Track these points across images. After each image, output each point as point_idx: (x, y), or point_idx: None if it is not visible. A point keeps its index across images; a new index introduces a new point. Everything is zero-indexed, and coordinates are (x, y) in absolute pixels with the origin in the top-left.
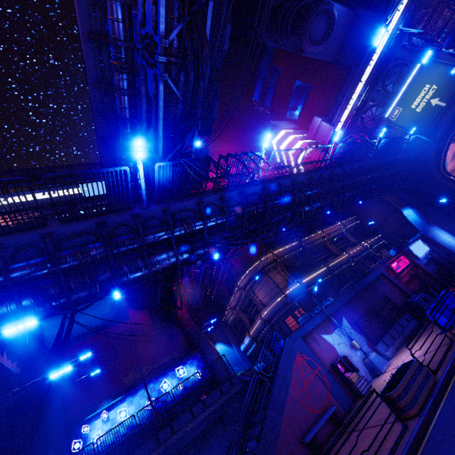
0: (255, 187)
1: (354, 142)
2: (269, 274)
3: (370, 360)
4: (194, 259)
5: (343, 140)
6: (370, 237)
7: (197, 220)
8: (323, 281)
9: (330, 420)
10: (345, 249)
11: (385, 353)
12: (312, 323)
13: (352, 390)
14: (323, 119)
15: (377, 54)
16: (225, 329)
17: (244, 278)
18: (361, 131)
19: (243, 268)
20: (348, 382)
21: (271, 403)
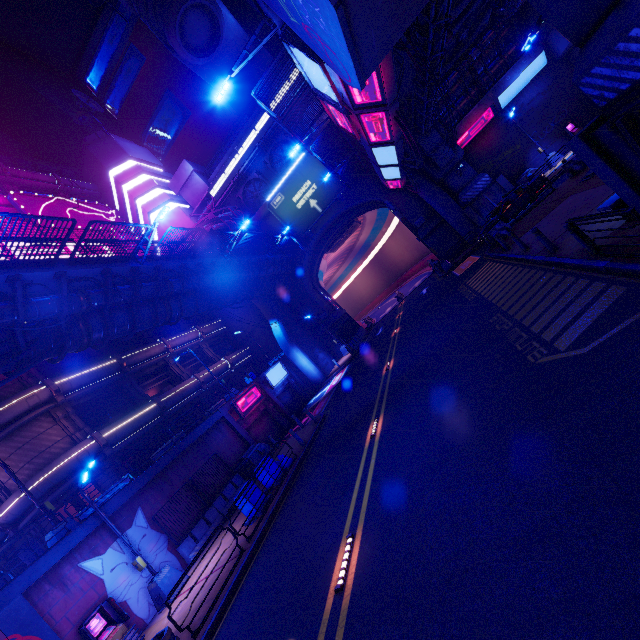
0: None
1: (197, 229)
2: (34, 426)
3: (157, 584)
4: None
5: (215, 211)
6: (236, 349)
7: None
8: (145, 429)
9: None
10: (198, 369)
11: (189, 556)
12: (64, 546)
13: None
14: (197, 169)
15: (267, 115)
16: None
17: None
18: (243, 207)
19: None
20: None
21: None
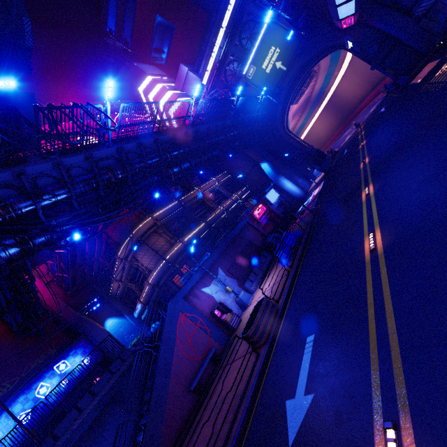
0: (107, 149)
1: (214, 99)
2: (151, 238)
3: (240, 298)
4: (31, 251)
5: (209, 94)
6: (239, 188)
7: (23, 200)
8: (203, 236)
9: (211, 360)
10: (221, 203)
11: (251, 288)
12: (192, 281)
13: (228, 328)
14: (190, 68)
15: (232, 3)
16: (114, 302)
17: (124, 248)
18: (225, 87)
19: (122, 237)
20: (224, 323)
21: (158, 370)
